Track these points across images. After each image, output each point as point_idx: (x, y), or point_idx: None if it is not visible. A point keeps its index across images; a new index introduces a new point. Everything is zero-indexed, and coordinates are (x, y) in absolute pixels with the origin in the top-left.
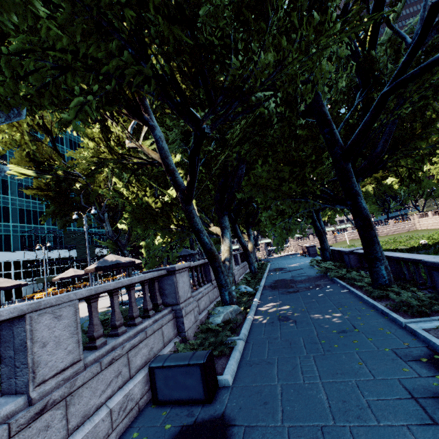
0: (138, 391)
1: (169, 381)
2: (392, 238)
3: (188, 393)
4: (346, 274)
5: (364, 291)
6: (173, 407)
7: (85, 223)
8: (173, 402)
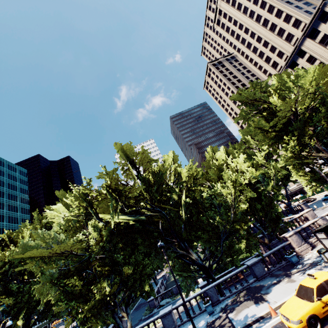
0: None
1: None
2: None
3: None
4: None
5: None
6: None
7: None
8: None
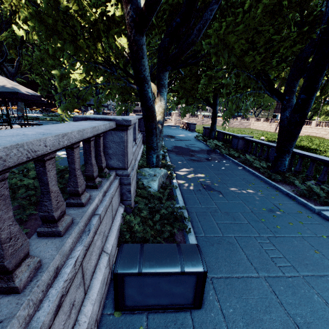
0: (96, 306)
1: (146, 289)
2: (239, 130)
3: (171, 300)
4: (235, 154)
5: (257, 172)
6: (150, 316)
7: None
8: (147, 308)
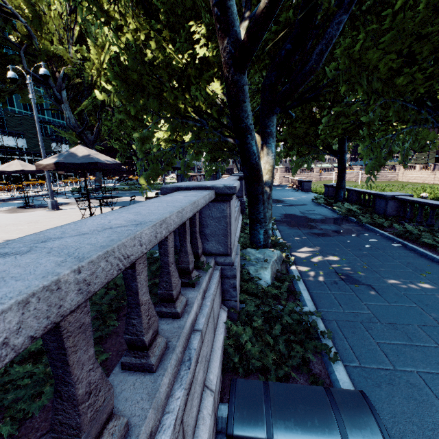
0: None
1: None
2: (381, 185)
3: None
4: (383, 222)
5: (431, 251)
6: None
7: (30, 90)
8: None
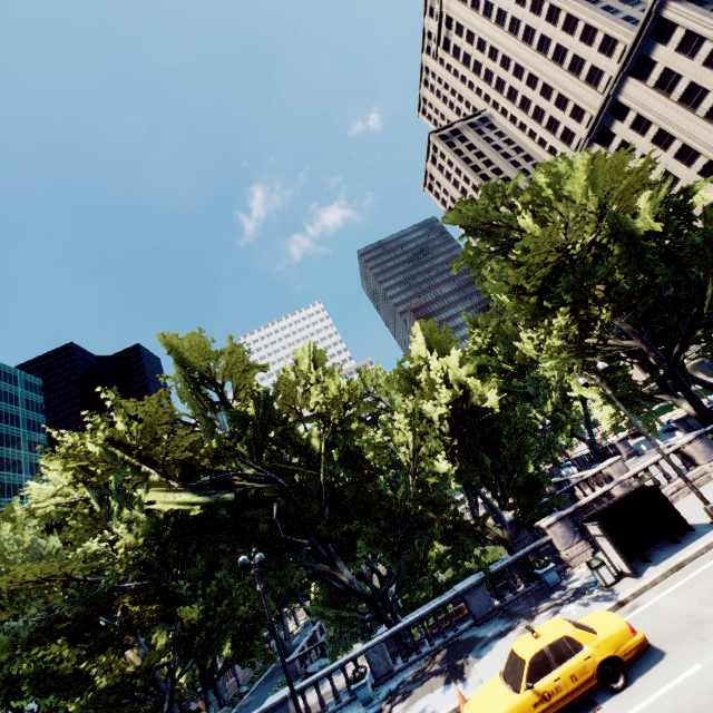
0: None
1: None
2: None
3: None
4: None
5: None
6: None
7: None
8: None
